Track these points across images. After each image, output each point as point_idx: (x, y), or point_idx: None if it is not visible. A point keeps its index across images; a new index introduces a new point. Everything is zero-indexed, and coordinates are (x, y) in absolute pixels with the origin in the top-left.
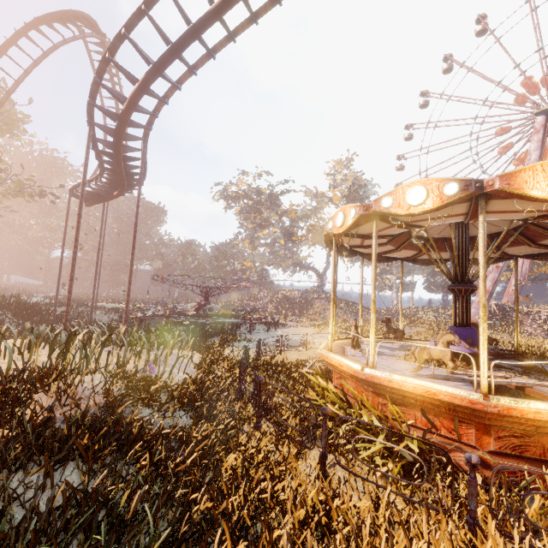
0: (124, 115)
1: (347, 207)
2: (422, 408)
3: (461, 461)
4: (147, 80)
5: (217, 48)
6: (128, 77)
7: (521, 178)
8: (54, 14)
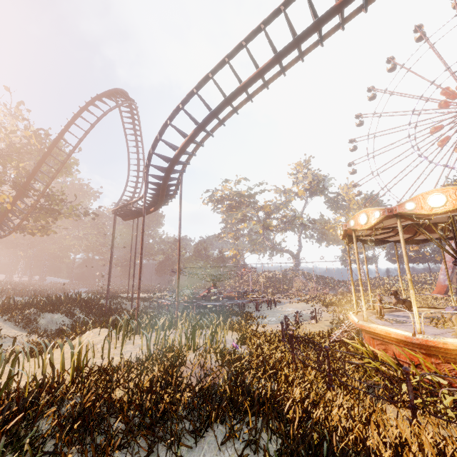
0: (176, 158)
1: (368, 210)
2: None
3: None
4: (195, 134)
5: (238, 107)
6: (181, 134)
7: None
8: (104, 93)
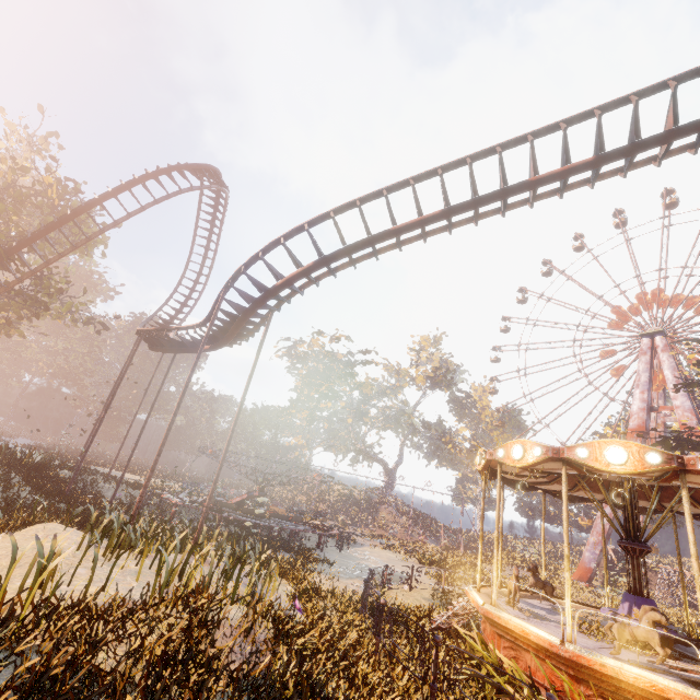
0: (276, 290)
1: (527, 442)
2: None
3: None
4: (314, 268)
5: (381, 251)
6: (295, 261)
7: None
8: (190, 165)
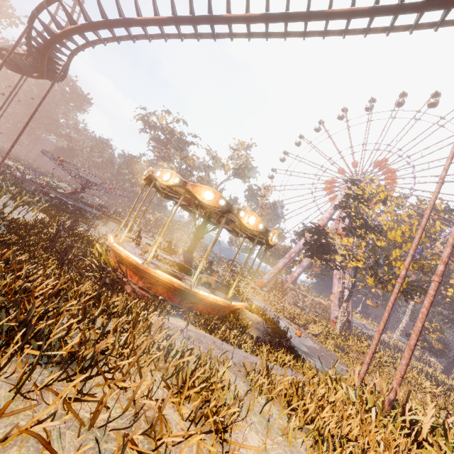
0: (57, 37)
1: (151, 168)
2: (127, 266)
3: (128, 289)
4: (81, 29)
5: (139, 37)
6: (69, 18)
7: (197, 188)
8: None
